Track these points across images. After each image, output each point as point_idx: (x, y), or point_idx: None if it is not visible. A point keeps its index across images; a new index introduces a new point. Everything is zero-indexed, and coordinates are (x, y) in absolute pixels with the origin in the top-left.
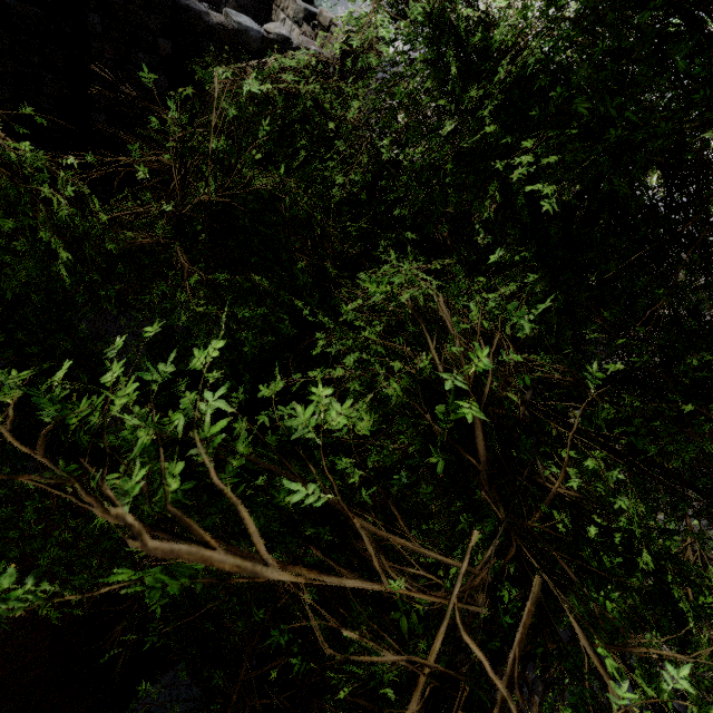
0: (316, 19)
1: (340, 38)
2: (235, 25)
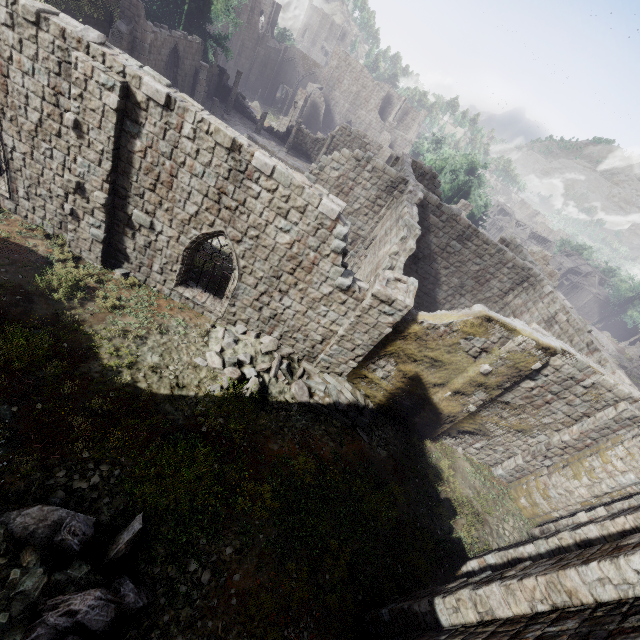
0: None
1: None
2: None
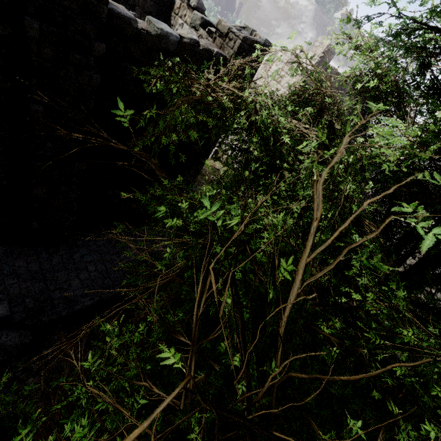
0: (215, 26)
1: (237, 43)
2: (158, 30)
